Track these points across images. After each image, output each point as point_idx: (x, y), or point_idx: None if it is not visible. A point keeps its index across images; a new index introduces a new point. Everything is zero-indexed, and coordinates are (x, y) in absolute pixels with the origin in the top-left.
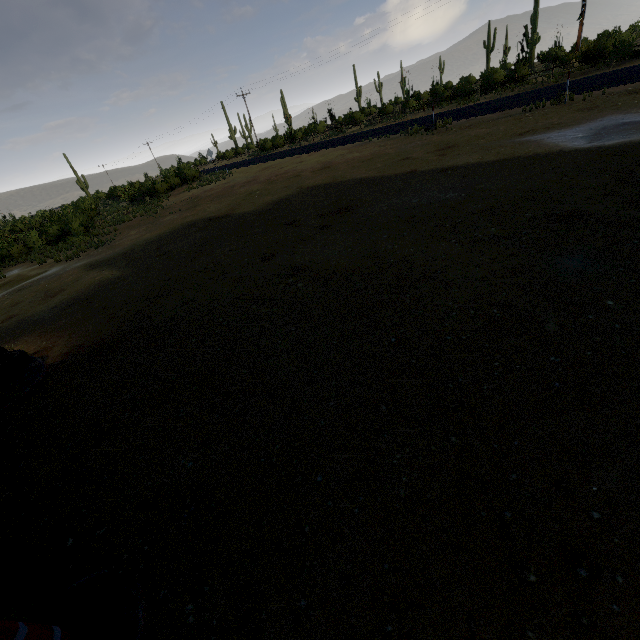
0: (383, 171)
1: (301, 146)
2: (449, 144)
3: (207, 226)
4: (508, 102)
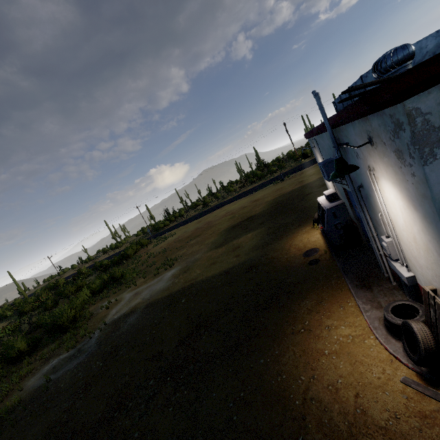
0: (302, 184)
1: (190, 217)
2: (310, 175)
3: (251, 219)
4: (298, 169)
